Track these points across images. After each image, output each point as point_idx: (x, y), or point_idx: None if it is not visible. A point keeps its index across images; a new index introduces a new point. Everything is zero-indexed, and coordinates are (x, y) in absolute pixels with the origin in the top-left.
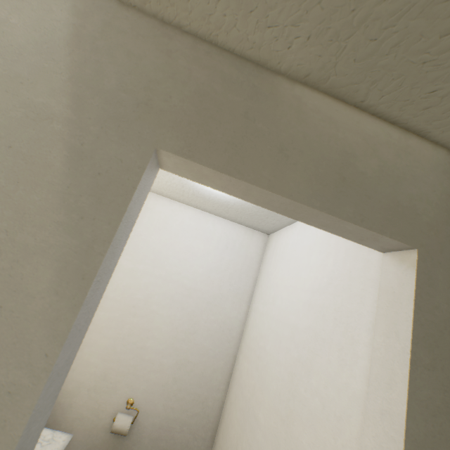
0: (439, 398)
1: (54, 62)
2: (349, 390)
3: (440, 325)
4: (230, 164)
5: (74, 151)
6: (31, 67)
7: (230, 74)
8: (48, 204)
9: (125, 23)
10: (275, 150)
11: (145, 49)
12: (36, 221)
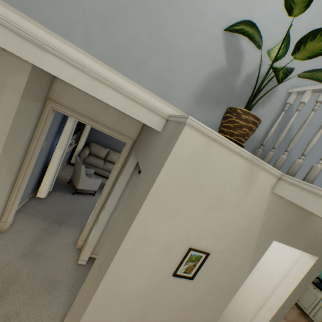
0: (303, 283)
1: (259, 220)
2: (275, 268)
3: (312, 272)
4: (288, 242)
5: (257, 243)
6: (253, 223)
7: (300, 216)
8: (249, 255)
9: (279, 204)
10: (300, 237)
11: (281, 212)
12: (246, 259)
